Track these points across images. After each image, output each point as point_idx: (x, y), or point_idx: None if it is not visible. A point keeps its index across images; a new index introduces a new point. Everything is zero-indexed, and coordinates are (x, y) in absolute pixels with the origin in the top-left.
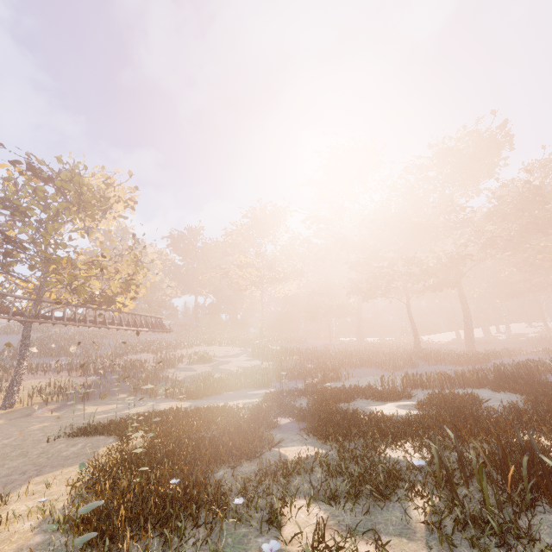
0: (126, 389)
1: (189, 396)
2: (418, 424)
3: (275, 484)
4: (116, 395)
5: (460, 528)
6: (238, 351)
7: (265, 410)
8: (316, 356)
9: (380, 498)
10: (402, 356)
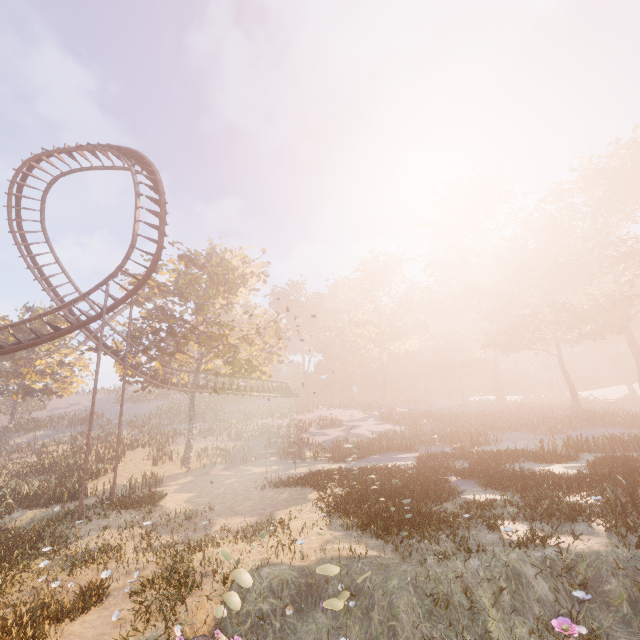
0: (273, 452)
1: (340, 459)
2: (591, 479)
3: (479, 513)
4: (267, 458)
5: (632, 533)
6: (363, 415)
7: (427, 470)
8: (454, 419)
9: (568, 519)
10: (558, 418)
